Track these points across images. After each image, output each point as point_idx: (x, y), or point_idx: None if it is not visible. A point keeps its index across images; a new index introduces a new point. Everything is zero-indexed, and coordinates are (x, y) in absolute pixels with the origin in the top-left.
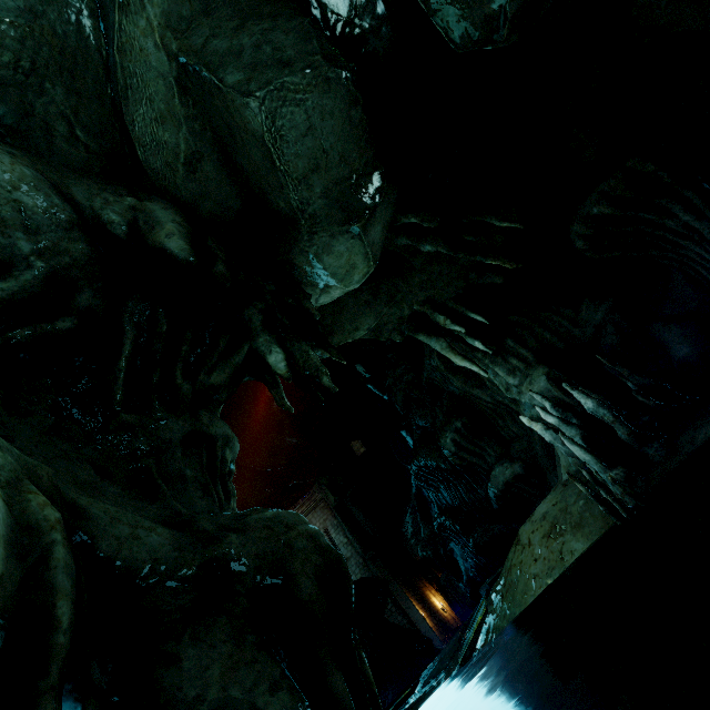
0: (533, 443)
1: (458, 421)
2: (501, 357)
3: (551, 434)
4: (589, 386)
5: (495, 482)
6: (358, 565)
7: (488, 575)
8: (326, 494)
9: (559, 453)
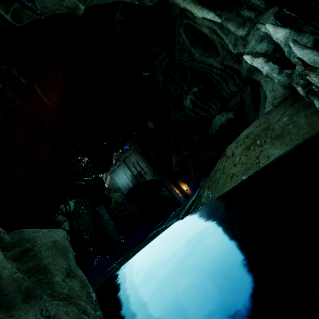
0: (244, 96)
1: (196, 87)
2: (235, 12)
3: (270, 65)
4: (313, 24)
5: (214, 125)
6: (151, 175)
7: (204, 177)
8: (136, 147)
9: (268, 91)
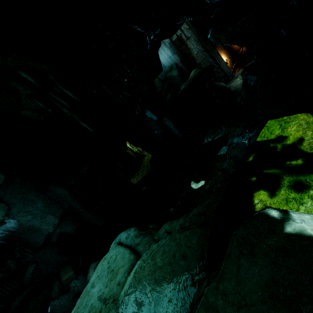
0: None
1: None
2: None
3: None
4: None
5: None
6: (195, 41)
7: None
8: None
9: None
